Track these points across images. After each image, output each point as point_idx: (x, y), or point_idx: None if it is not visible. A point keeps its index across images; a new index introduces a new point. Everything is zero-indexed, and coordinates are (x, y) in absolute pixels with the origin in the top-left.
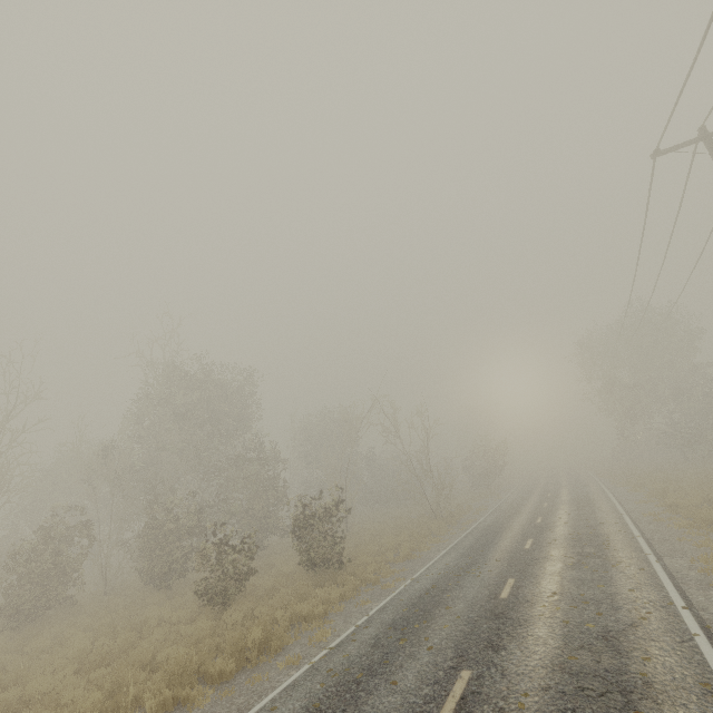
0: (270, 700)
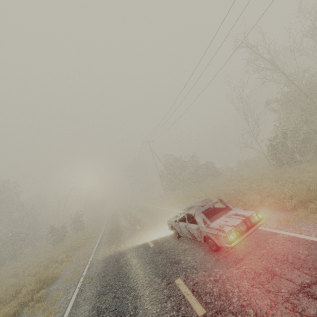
0: (104, 228)
